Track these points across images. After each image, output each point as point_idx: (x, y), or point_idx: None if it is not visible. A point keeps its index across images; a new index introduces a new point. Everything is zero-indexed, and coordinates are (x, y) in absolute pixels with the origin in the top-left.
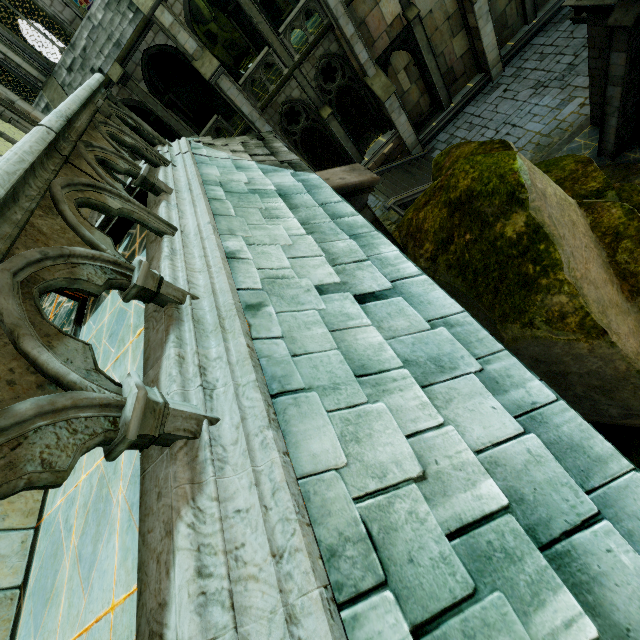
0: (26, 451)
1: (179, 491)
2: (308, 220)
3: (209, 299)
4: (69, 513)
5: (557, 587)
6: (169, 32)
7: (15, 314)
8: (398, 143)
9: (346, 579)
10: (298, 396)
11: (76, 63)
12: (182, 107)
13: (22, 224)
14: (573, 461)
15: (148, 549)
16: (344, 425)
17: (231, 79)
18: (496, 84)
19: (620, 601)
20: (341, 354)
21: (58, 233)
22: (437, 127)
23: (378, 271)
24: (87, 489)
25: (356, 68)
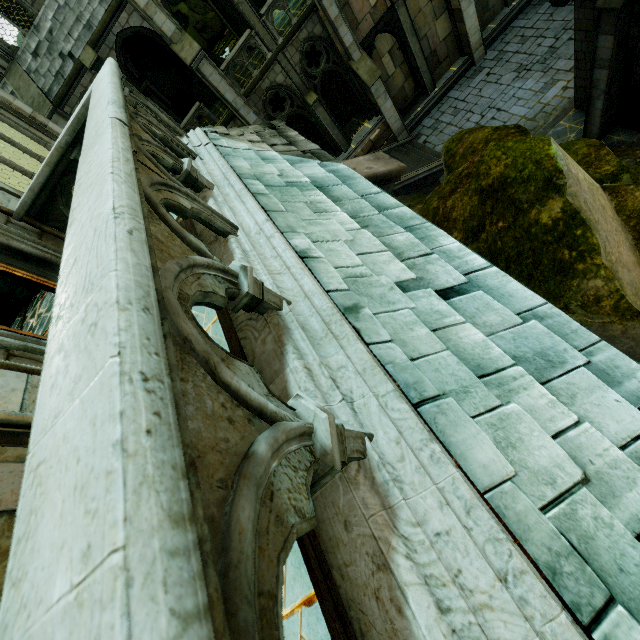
0: (279, 500)
1: (378, 519)
2: (357, 213)
3: (304, 303)
4: None
5: None
6: (144, 13)
7: (200, 339)
8: (384, 129)
9: (578, 598)
10: (439, 403)
11: (42, 47)
12: (159, 94)
13: (150, 233)
14: None
15: (354, 584)
16: (493, 431)
17: (213, 64)
18: (479, 68)
19: None
20: (453, 354)
21: (170, 240)
22: (422, 112)
23: (448, 264)
24: None
25: (341, 52)
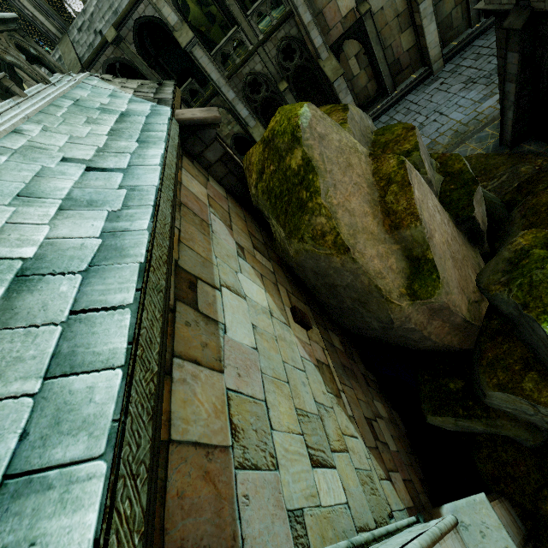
0: None
1: None
2: (120, 129)
3: None
4: None
5: None
6: (156, 6)
7: None
8: None
9: None
10: None
11: (85, 25)
12: (168, 70)
13: None
14: (107, 254)
15: None
16: None
17: (204, 49)
18: (436, 77)
19: (31, 299)
20: (25, 186)
21: None
22: (380, 110)
23: (127, 159)
24: None
25: (311, 51)
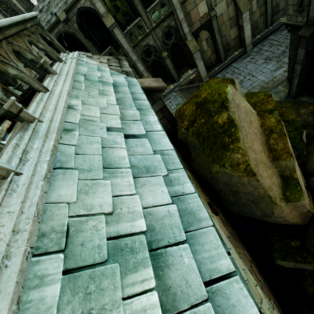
0: None
1: None
2: (121, 98)
3: (47, 123)
4: None
5: (147, 266)
6: (92, 1)
7: None
8: (197, 75)
9: (43, 246)
10: (67, 170)
11: (44, 8)
12: (95, 39)
13: None
14: (187, 218)
15: None
16: (84, 186)
17: (120, 30)
18: (248, 54)
19: (173, 276)
20: (102, 157)
21: None
22: (217, 70)
23: (142, 126)
24: None
25: (182, 35)
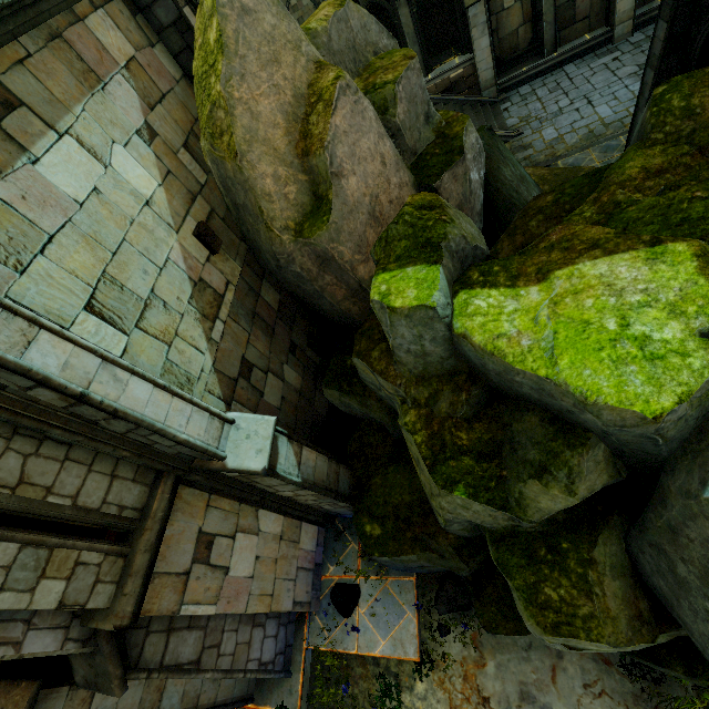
0: None
1: None
2: None
3: None
4: None
5: None
6: None
7: None
8: (471, 73)
9: None
10: None
11: None
12: None
13: None
14: None
15: None
16: None
17: None
18: (614, 48)
19: None
20: None
21: None
22: (525, 74)
23: None
24: None
25: None
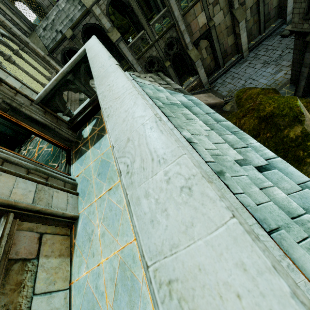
0: None
1: None
2: (206, 122)
3: None
4: (97, 283)
5: None
6: (98, 17)
7: None
8: (199, 82)
9: None
10: (280, 233)
11: (48, 26)
12: None
13: None
14: None
15: None
16: None
17: (125, 43)
18: (245, 60)
19: None
20: (274, 204)
21: None
22: (217, 76)
23: (257, 153)
24: (110, 269)
25: (183, 45)
